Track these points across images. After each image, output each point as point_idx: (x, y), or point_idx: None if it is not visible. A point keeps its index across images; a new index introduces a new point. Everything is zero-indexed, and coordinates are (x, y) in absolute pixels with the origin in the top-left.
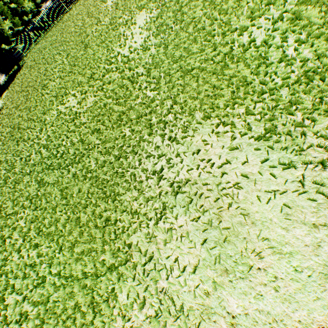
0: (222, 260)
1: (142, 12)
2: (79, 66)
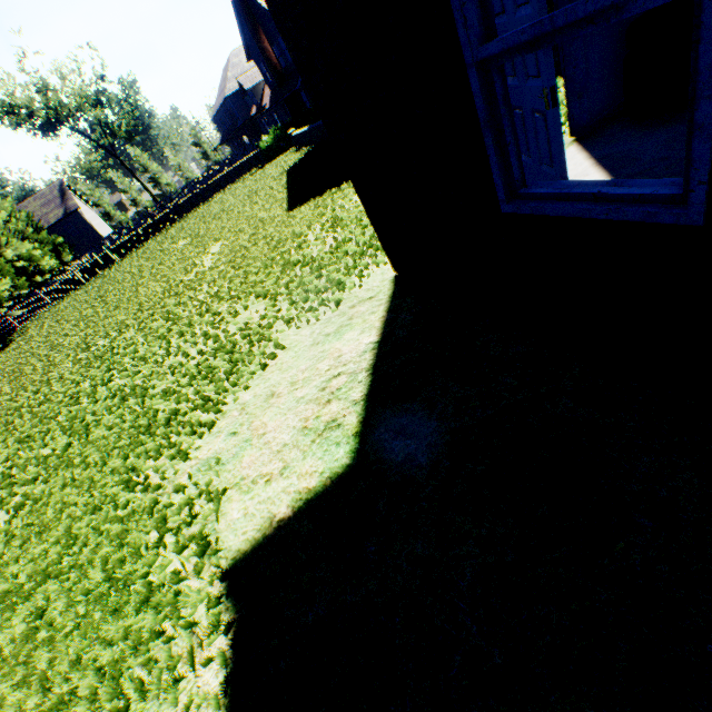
0: (245, 374)
1: (219, 243)
2: (124, 307)
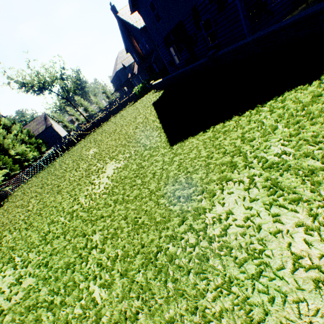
0: None
1: (113, 161)
2: (43, 216)
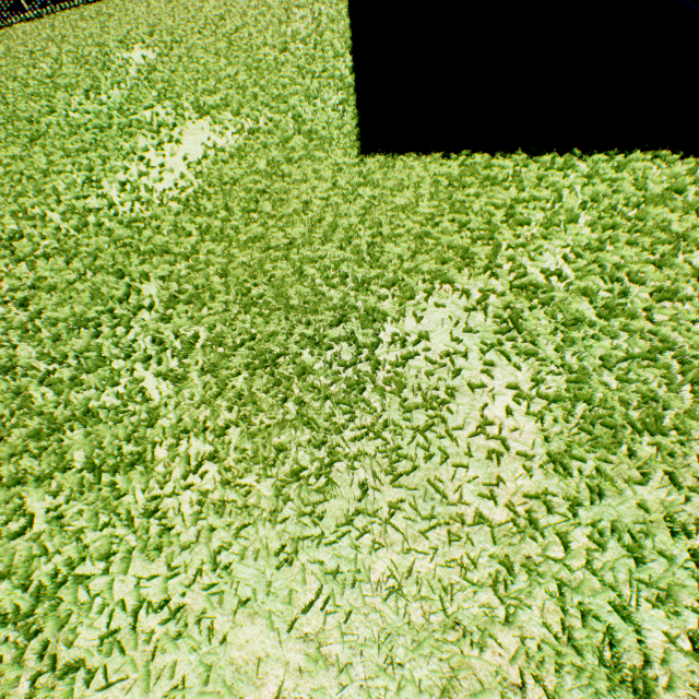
0: None
1: (204, 122)
2: None
